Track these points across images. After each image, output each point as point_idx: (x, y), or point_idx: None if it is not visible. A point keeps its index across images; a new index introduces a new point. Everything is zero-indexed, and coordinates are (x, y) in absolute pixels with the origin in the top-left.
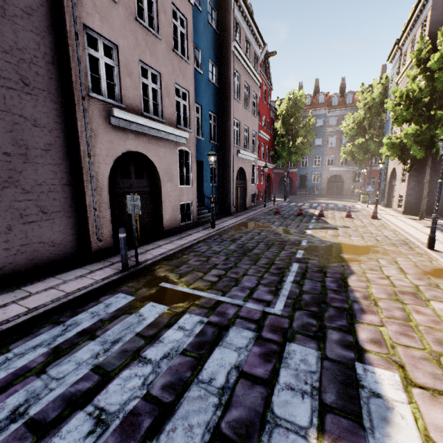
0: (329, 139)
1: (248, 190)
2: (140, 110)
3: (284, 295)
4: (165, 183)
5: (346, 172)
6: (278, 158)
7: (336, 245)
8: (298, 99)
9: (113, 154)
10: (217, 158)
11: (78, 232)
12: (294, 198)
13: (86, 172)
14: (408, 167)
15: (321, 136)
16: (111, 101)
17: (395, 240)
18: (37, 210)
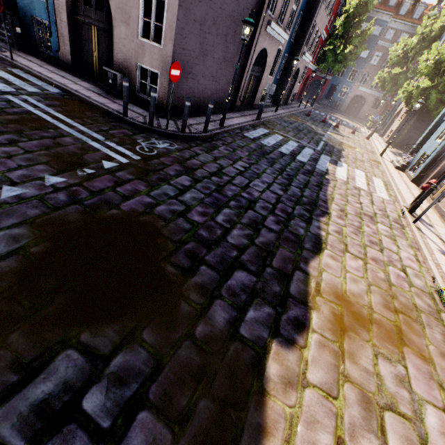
0: (376, 54)
1: (294, 89)
2: (277, 18)
3: (319, 147)
4: (265, 72)
5: (371, 96)
6: (323, 61)
7: (341, 142)
8: None
9: (259, 50)
10: (288, 55)
11: (234, 93)
12: (317, 106)
13: (249, 60)
14: (408, 110)
15: (370, 47)
16: (271, 14)
17: (369, 150)
18: (231, 78)
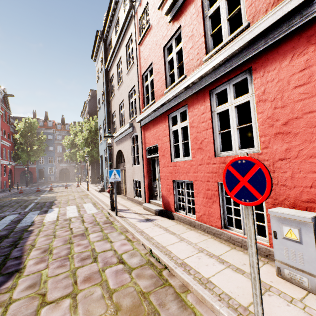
0: (58, 147)
1: None
2: None
3: (28, 208)
4: None
5: (70, 166)
6: (19, 158)
7: (54, 196)
8: (33, 123)
9: None
10: None
11: None
12: (35, 185)
13: None
14: (89, 164)
15: (52, 145)
16: None
17: (80, 191)
18: None
